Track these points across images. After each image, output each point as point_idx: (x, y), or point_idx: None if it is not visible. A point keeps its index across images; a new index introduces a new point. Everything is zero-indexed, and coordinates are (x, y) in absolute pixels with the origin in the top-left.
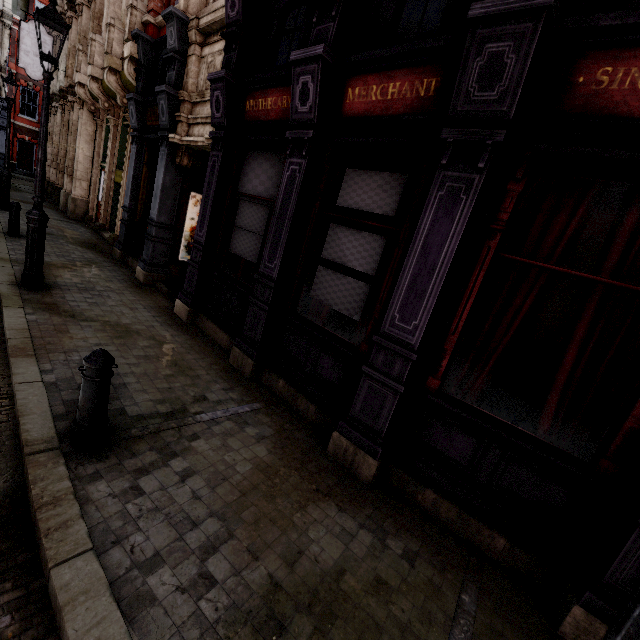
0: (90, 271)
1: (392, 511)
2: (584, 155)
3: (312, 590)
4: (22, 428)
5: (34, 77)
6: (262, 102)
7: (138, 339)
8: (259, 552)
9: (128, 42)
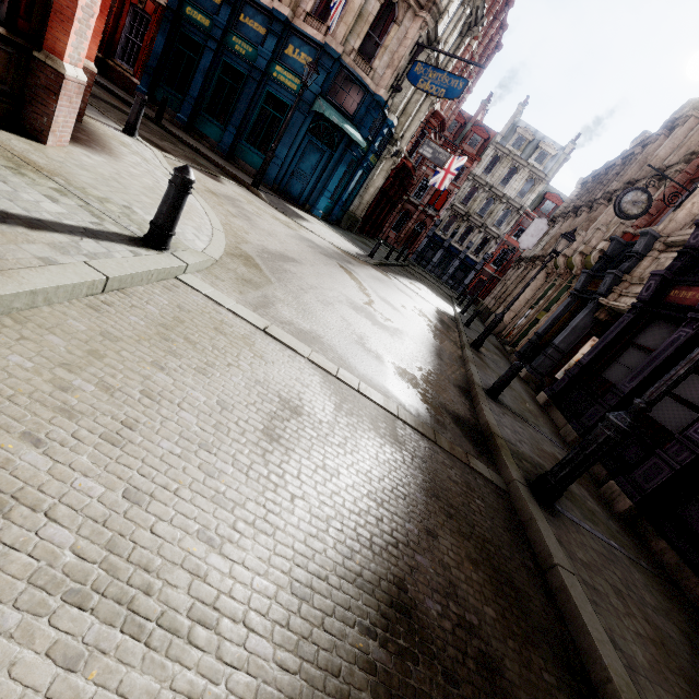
0: (496, 357)
1: (624, 528)
2: None
3: None
4: (473, 377)
5: (522, 247)
6: (684, 293)
7: (513, 391)
8: (541, 459)
9: (604, 241)
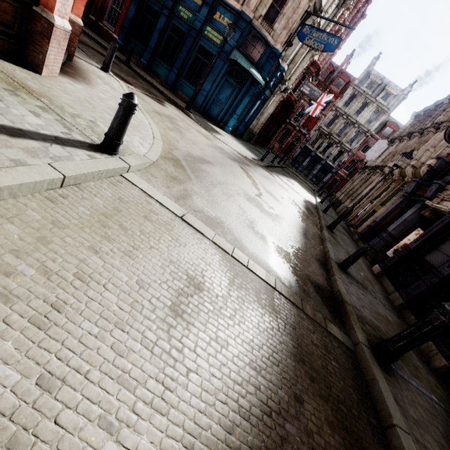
0: (344, 236)
1: (440, 381)
2: None
3: None
4: (329, 253)
5: (367, 159)
6: None
7: (356, 263)
8: (378, 321)
9: (432, 159)
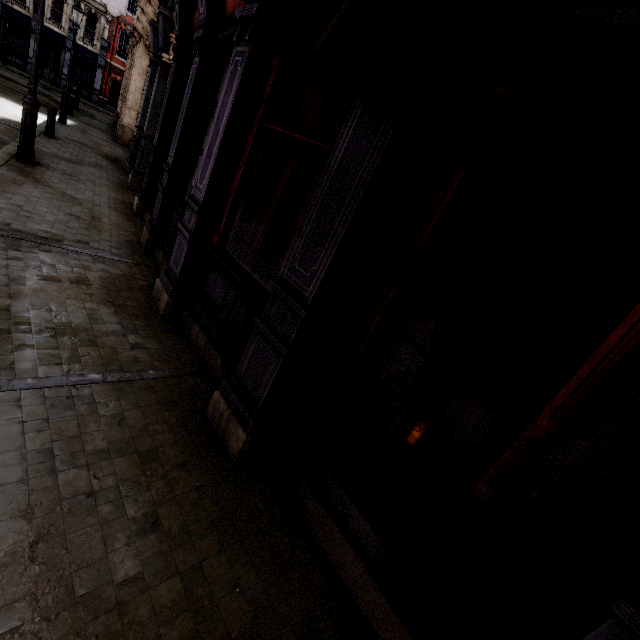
0: (89, 169)
1: (161, 331)
2: None
3: (31, 321)
4: None
5: (113, 13)
6: None
7: (76, 206)
8: (17, 297)
9: None
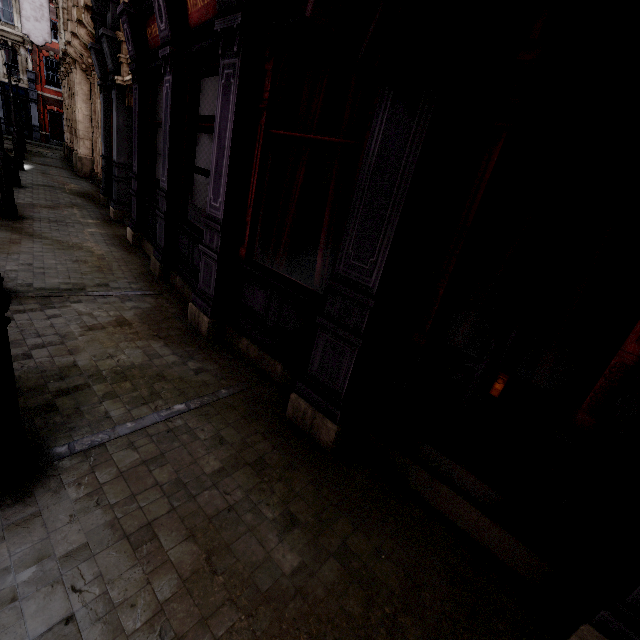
0: (69, 211)
1: (212, 352)
2: (294, 25)
3: (100, 371)
4: None
5: (37, 43)
6: (154, 29)
7: (78, 251)
8: (77, 352)
9: None
